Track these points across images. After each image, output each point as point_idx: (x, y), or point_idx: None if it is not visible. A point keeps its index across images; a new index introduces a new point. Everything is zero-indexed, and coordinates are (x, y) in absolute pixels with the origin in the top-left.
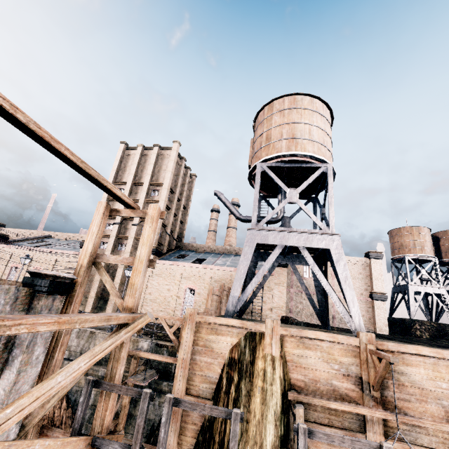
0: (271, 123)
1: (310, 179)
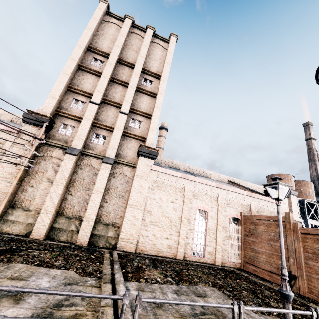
0: None
1: None
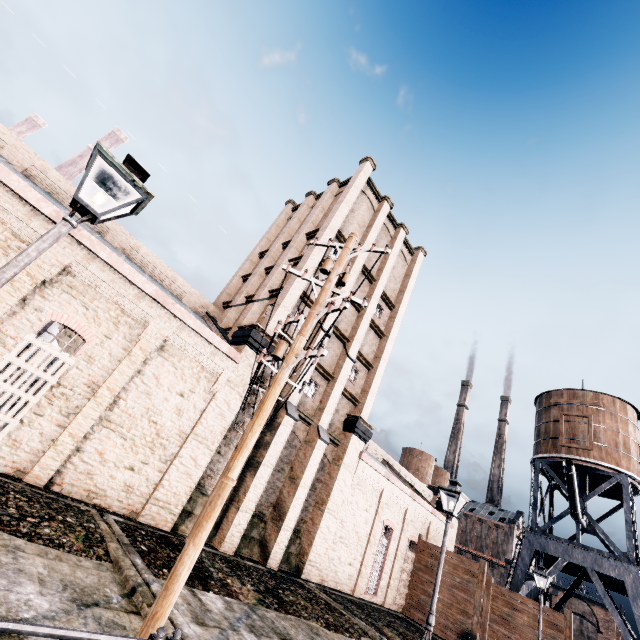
0: (628, 431)
1: (634, 514)
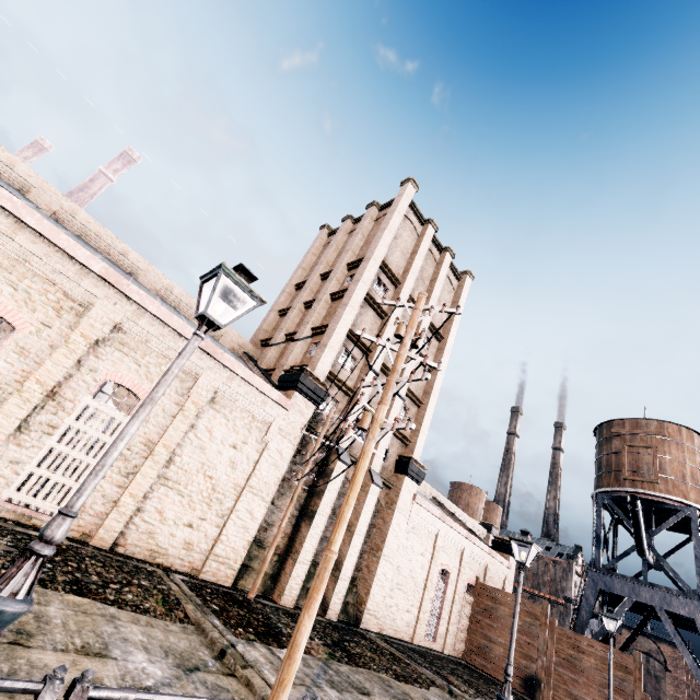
0: (696, 461)
1: None
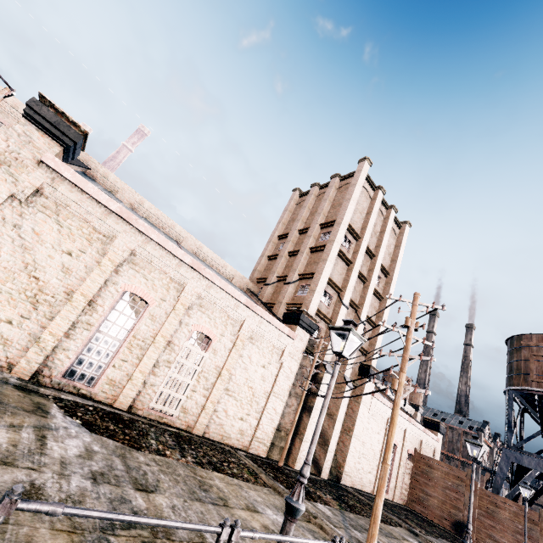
0: None
1: None
